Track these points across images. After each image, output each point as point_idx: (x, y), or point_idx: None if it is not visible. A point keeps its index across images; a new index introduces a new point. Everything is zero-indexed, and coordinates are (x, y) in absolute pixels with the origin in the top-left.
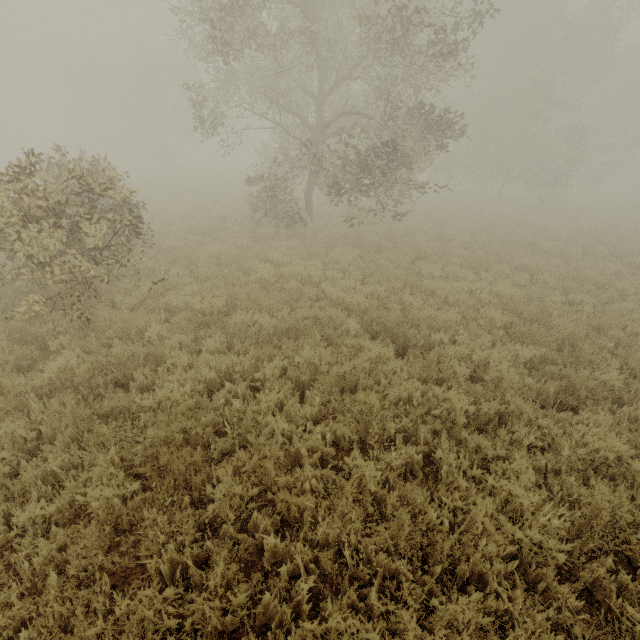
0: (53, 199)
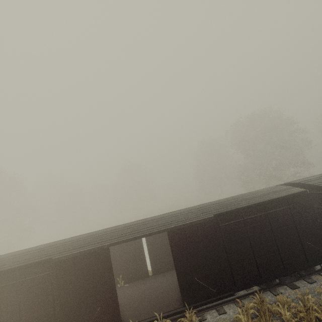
0: None
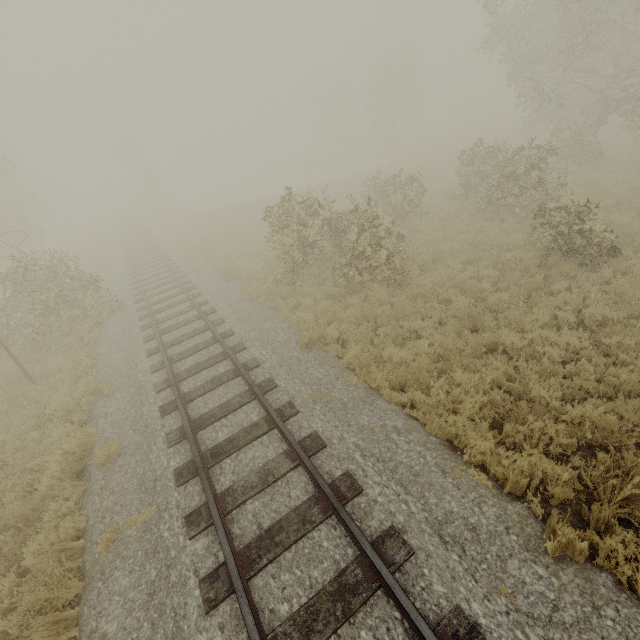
0: (520, 163)
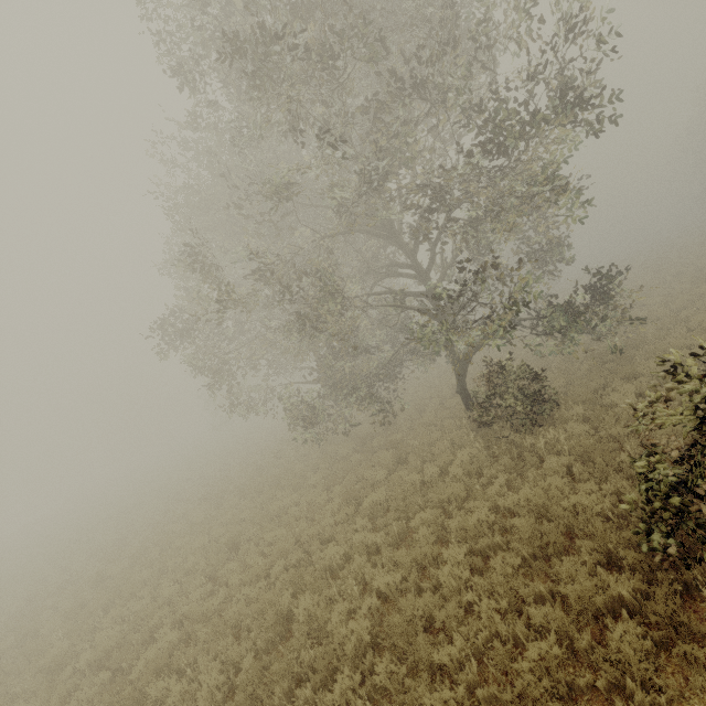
0: None
